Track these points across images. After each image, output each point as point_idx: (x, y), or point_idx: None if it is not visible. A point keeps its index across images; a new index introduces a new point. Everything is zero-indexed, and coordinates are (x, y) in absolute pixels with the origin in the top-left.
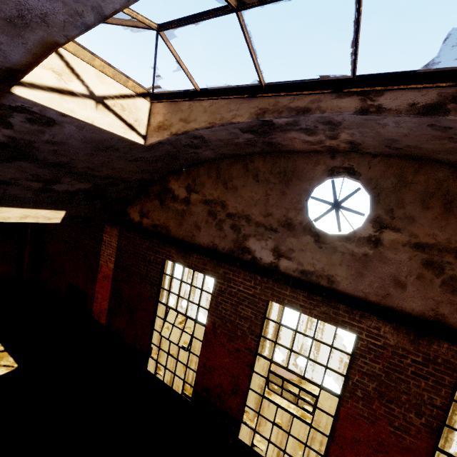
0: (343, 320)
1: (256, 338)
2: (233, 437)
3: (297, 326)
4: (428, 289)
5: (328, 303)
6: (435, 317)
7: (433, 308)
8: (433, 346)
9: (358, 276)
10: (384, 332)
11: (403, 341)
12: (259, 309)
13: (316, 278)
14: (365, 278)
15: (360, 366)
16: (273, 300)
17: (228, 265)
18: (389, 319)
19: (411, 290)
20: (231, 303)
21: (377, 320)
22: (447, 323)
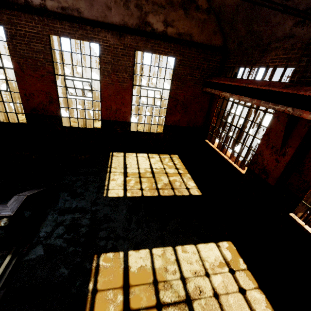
0: (91, 37)
1: (51, 63)
2: (60, 125)
3: (71, 49)
4: (119, 9)
5: (81, 27)
6: (124, 24)
7: (122, 19)
8: (126, 39)
9: (91, 6)
10: (108, 38)
11: (116, 40)
12: (45, 42)
13: (71, 12)
14: (94, 7)
15: (103, 60)
16: (51, 34)
17: (8, 11)
18: (108, 28)
19: (114, 11)
20: (25, 43)
21: (104, 32)
22: (128, 26)
